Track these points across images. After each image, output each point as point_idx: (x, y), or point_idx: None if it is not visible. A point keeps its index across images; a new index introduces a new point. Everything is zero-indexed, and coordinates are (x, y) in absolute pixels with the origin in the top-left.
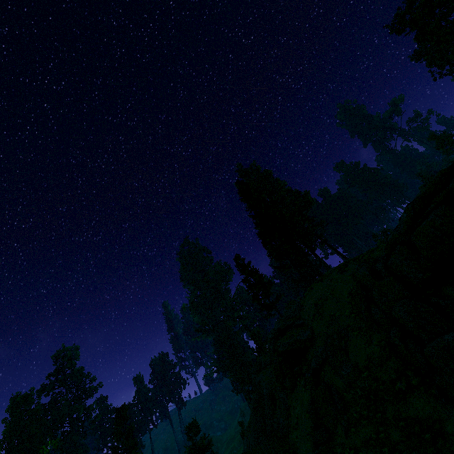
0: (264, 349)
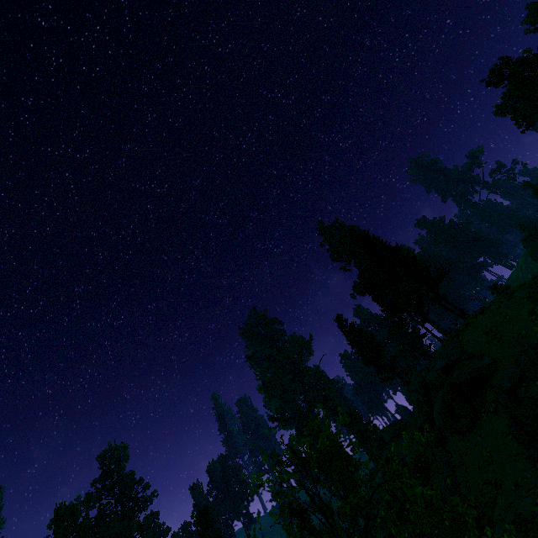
0: (368, 432)
